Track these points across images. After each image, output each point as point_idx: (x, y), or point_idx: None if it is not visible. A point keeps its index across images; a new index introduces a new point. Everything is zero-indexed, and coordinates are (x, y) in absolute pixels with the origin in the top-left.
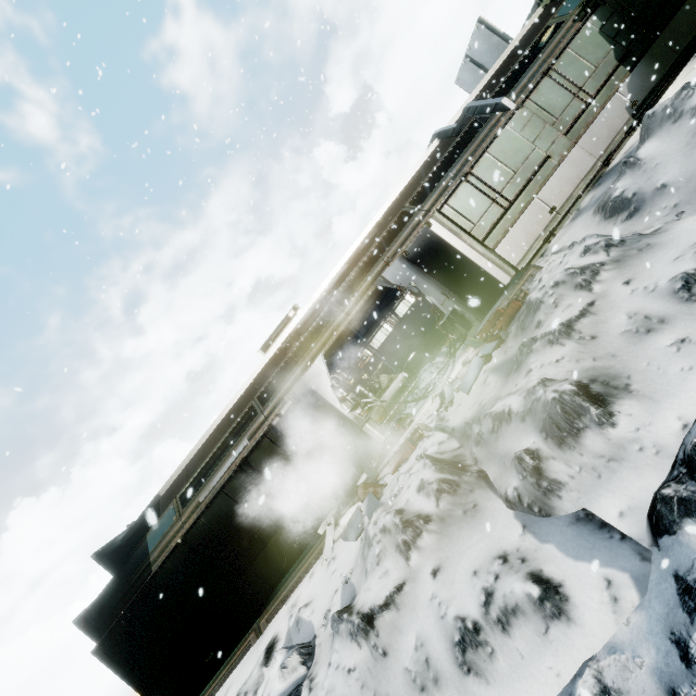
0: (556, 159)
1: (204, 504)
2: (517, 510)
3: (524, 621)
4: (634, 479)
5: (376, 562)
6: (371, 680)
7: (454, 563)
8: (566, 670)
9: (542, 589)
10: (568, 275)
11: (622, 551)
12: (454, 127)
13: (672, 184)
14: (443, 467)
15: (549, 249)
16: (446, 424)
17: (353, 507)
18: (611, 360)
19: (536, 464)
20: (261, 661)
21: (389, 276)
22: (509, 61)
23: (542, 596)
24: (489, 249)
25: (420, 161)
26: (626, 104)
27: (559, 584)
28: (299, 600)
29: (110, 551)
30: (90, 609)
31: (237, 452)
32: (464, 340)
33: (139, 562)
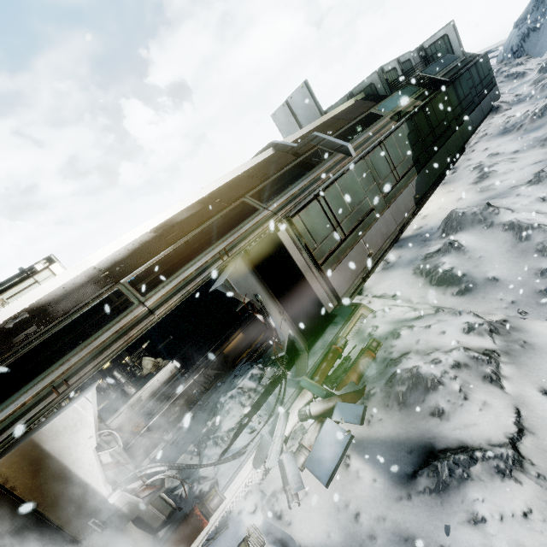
0: (377, 213)
1: None
2: None
3: None
4: None
5: None
6: None
7: None
8: None
9: None
10: (471, 358)
11: None
12: (293, 146)
13: (504, 281)
14: None
15: (368, 290)
16: (287, 530)
17: None
18: None
19: None
20: None
21: (235, 281)
22: (335, 120)
23: None
24: (323, 274)
25: (254, 159)
26: (414, 195)
27: None
28: None
29: None
30: None
31: None
32: (288, 370)
33: None
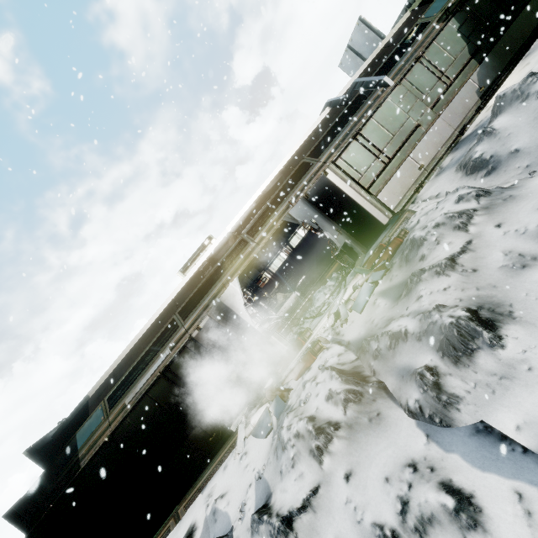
0: (424, 127)
1: (130, 405)
2: (418, 420)
3: (441, 530)
4: (526, 395)
5: (291, 465)
6: None
7: (364, 468)
8: None
9: (456, 501)
10: (447, 218)
11: (527, 465)
12: (343, 98)
13: (524, 149)
14: (348, 378)
15: (419, 197)
16: (341, 338)
17: (262, 407)
18: (493, 290)
19: (436, 380)
20: None
21: (295, 214)
22: (385, 50)
23: (457, 507)
24: (373, 195)
25: (315, 123)
26: (476, 89)
27: (471, 495)
28: (215, 490)
29: (41, 447)
30: (21, 503)
31: (160, 360)
32: (352, 268)
33: (68, 458)
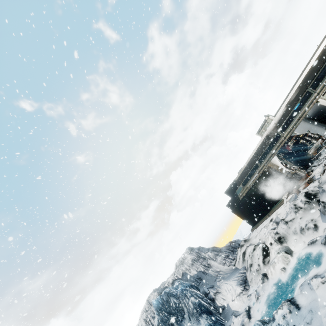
0: None
1: (249, 187)
2: (320, 212)
3: (311, 230)
4: None
5: (289, 213)
6: (286, 230)
7: (304, 218)
8: (314, 237)
9: (314, 226)
10: None
11: None
12: None
13: None
14: (307, 197)
15: None
16: (320, 179)
17: (291, 195)
18: None
19: (324, 205)
20: (269, 222)
21: (297, 131)
22: None
23: (313, 227)
24: None
25: (323, 43)
26: None
27: (318, 226)
28: (278, 212)
29: (227, 192)
30: (228, 204)
31: (255, 176)
32: None
33: (236, 197)
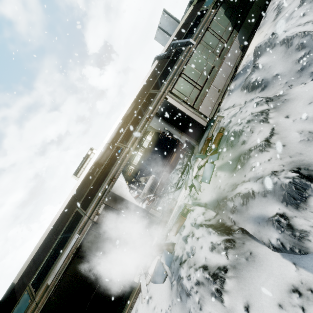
0: (217, 67)
1: (52, 285)
2: (281, 252)
3: None
4: None
5: (199, 308)
6: None
7: (257, 299)
8: None
9: None
10: (254, 116)
11: None
12: (165, 54)
13: (281, 73)
14: (221, 231)
15: (222, 108)
16: (199, 201)
17: (155, 260)
18: (301, 156)
19: (288, 222)
20: None
21: (153, 125)
22: (184, 26)
23: None
24: (196, 109)
25: (150, 70)
26: (239, 46)
27: None
28: None
29: None
30: None
31: (72, 244)
32: (192, 155)
33: None
